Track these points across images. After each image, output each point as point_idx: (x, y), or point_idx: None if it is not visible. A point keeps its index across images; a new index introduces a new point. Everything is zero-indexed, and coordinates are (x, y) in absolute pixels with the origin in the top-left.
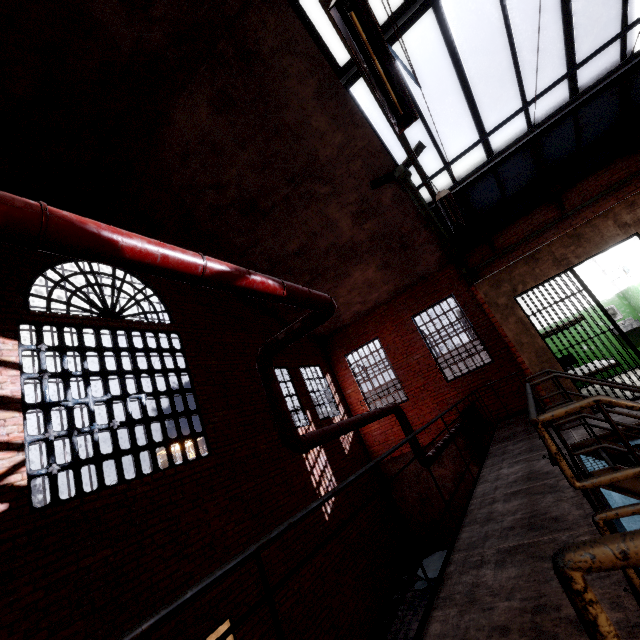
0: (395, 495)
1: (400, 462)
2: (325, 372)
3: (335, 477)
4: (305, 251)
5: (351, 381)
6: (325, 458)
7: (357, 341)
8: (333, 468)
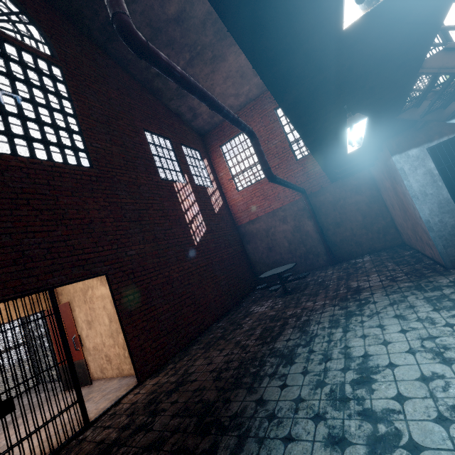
0: (250, 246)
1: (256, 223)
2: (203, 157)
3: (205, 223)
4: (184, 18)
5: (224, 166)
6: (198, 209)
7: (230, 133)
8: (204, 217)
